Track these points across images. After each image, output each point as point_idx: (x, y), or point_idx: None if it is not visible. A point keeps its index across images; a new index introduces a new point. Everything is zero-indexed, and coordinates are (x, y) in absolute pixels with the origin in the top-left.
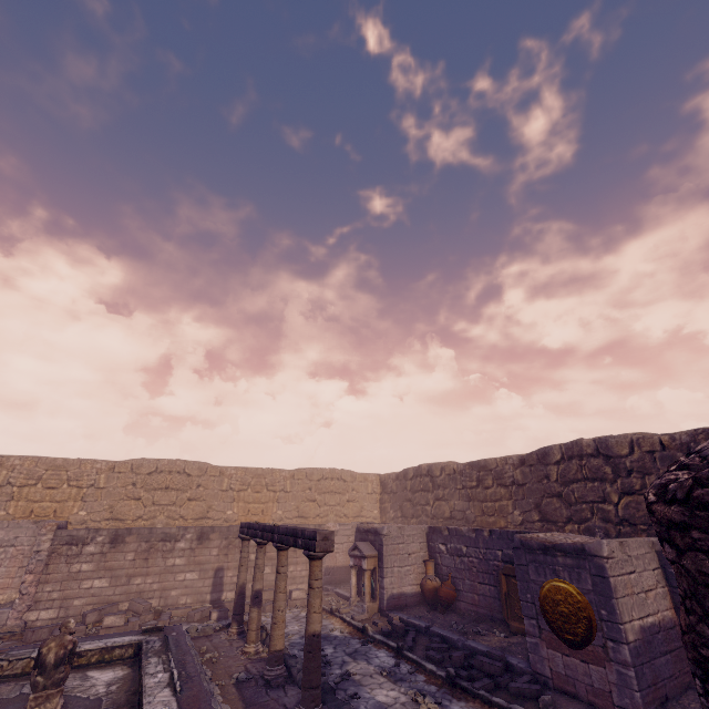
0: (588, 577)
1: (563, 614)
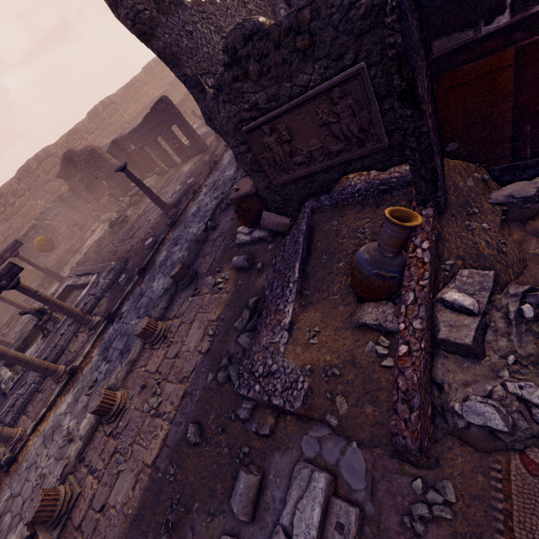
0: (41, 231)
1: (46, 244)
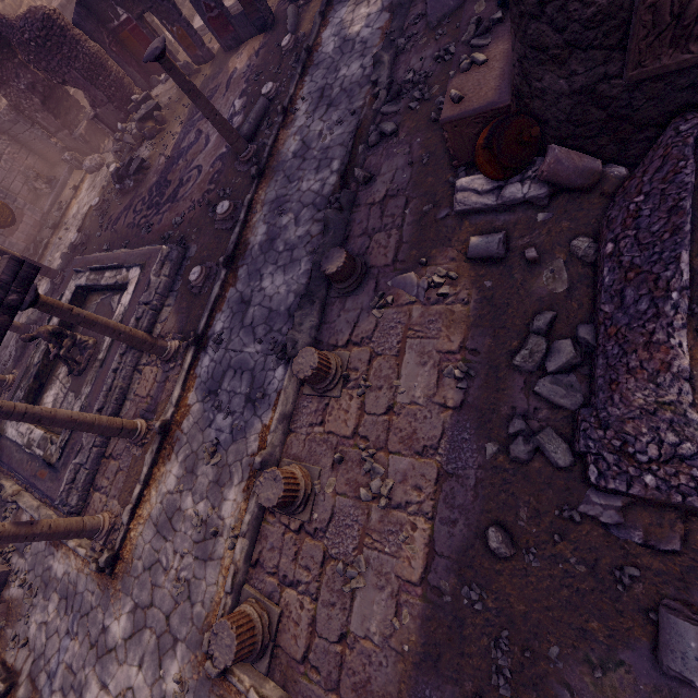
0: None
1: None
